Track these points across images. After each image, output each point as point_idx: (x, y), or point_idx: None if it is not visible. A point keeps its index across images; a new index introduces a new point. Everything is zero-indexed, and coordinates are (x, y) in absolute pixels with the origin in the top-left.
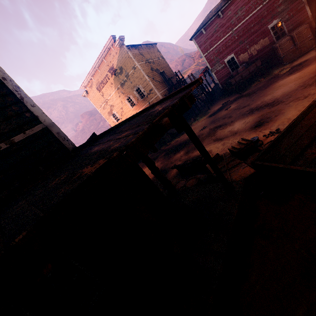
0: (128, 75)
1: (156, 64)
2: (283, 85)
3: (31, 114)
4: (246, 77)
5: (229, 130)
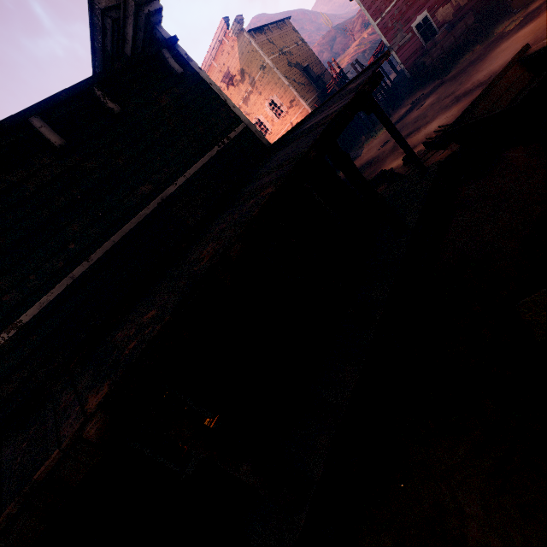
0: (253, 81)
1: (294, 56)
2: (507, 50)
3: (234, 115)
4: (450, 48)
5: (424, 134)
